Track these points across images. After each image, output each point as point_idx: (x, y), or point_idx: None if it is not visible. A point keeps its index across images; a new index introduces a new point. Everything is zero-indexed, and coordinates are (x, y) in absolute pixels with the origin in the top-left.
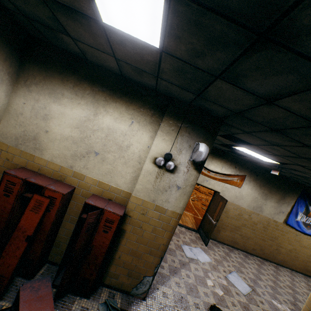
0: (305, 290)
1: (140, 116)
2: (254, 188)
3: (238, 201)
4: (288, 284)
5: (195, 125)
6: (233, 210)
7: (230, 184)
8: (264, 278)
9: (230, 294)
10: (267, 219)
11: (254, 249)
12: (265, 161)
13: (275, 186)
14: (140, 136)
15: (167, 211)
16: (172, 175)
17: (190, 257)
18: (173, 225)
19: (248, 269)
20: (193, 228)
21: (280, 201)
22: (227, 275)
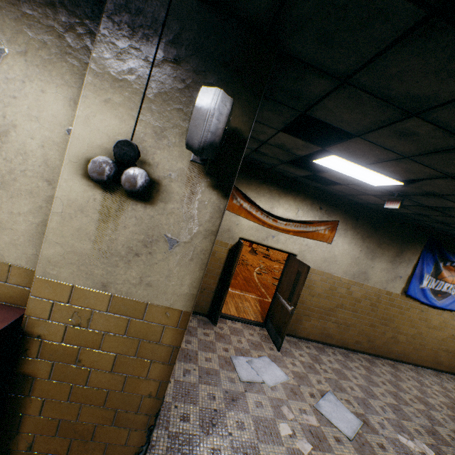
0: (443, 399)
1: (25, 31)
2: (354, 242)
3: (329, 267)
4: (417, 394)
5: (199, 54)
6: (321, 282)
7: (313, 239)
8: (379, 391)
9: (325, 445)
10: (376, 292)
11: (359, 342)
12: (374, 186)
13: (387, 235)
14: (35, 99)
15: (148, 309)
16: (149, 208)
17: (247, 380)
18: (170, 343)
19: (352, 380)
20: (257, 320)
21: (395, 260)
22: (318, 402)
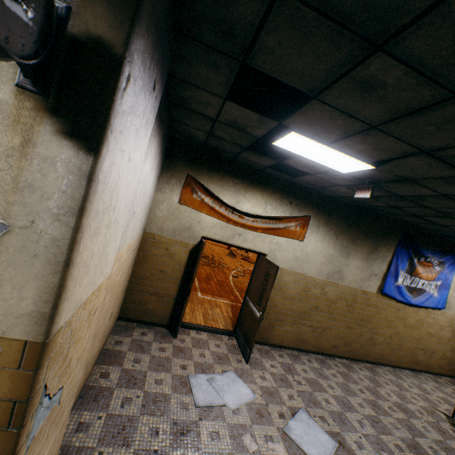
0: (422, 403)
1: None
2: (327, 239)
3: (302, 267)
4: (396, 400)
5: None
6: (294, 283)
7: (283, 237)
8: (357, 402)
9: None
10: (351, 291)
11: (336, 346)
12: (343, 173)
13: (361, 230)
14: None
15: None
16: None
17: (205, 404)
18: (9, 395)
19: (328, 391)
20: (227, 328)
21: (370, 257)
22: (287, 424)
